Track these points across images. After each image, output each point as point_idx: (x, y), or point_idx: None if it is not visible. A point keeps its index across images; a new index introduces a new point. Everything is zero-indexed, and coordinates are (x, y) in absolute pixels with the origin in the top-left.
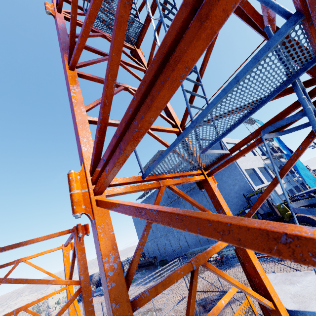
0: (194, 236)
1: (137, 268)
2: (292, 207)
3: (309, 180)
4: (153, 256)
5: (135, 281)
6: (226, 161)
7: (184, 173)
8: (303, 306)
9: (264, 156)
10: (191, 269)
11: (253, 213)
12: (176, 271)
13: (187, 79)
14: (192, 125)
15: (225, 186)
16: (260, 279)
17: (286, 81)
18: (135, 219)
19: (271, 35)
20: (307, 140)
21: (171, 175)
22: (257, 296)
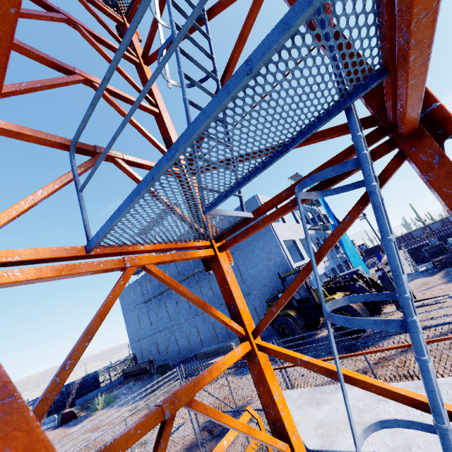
0: (210, 329)
1: (122, 380)
2: (326, 312)
3: (353, 258)
4: (150, 359)
5: (116, 400)
6: (247, 229)
7: (180, 243)
8: (329, 443)
9: (309, 224)
10: (159, 421)
11: (277, 311)
12: (125, 432)
13: (197, 84)
14: (170, 155)
15: (257, 262)
16: (277, 410)
17: (338, 104)
18: (124, 305)
19: (324, 21)
20: (357, 208)
21: (153, 247)
22: (269, 440)
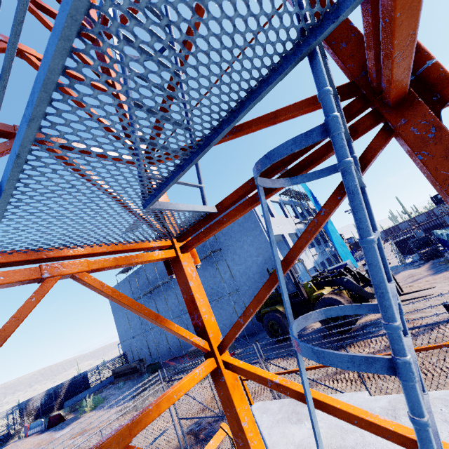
0: None
1: (113, 379)
2: (291, 336)
3: (342, 251)
4: (140, 357)
5: (105, 401)
6: (211, 226)
7: (129, 245)
8: None
9: (298, 219)
10: None
11: (244, 323)
12: None
13: (143, 50)
14: (27, 114)
15: (246, 257)
16: (245, 440)
17: (298, 47)
18: (114, 304)
19: None
20: (334, 198)
21: (88, 250)
22: None
